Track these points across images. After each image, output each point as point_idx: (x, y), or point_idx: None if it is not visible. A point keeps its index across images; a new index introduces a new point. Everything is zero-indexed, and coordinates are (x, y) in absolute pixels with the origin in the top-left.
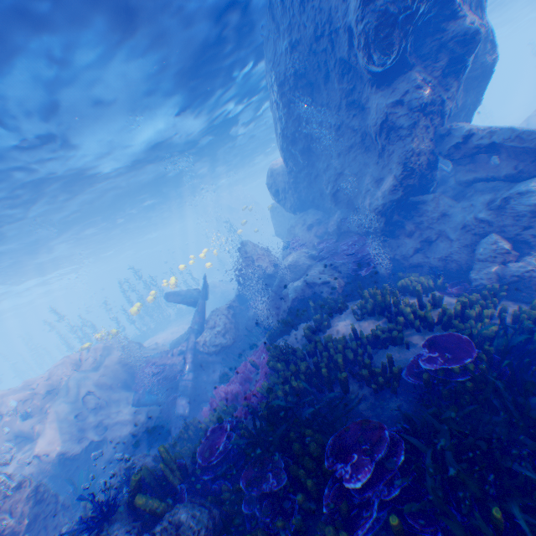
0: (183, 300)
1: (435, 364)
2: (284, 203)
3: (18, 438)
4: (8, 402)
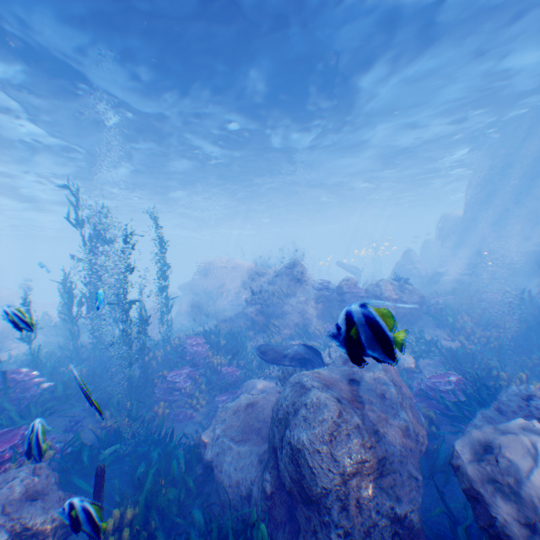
0: (347, 269)
1: None
2: (444, 239)
3: (261, 288)
4: (260, 270)
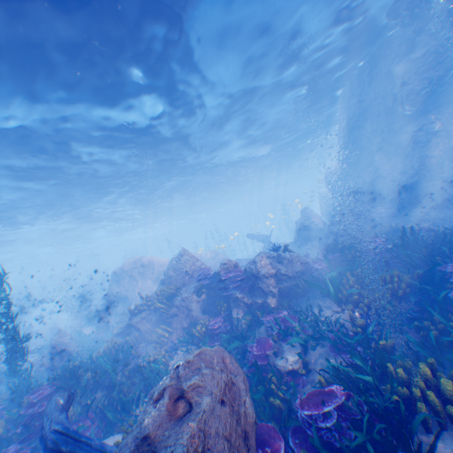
0: (257, 238)
1: (416, 235)
2: (333, 189)
3: None
4: None
